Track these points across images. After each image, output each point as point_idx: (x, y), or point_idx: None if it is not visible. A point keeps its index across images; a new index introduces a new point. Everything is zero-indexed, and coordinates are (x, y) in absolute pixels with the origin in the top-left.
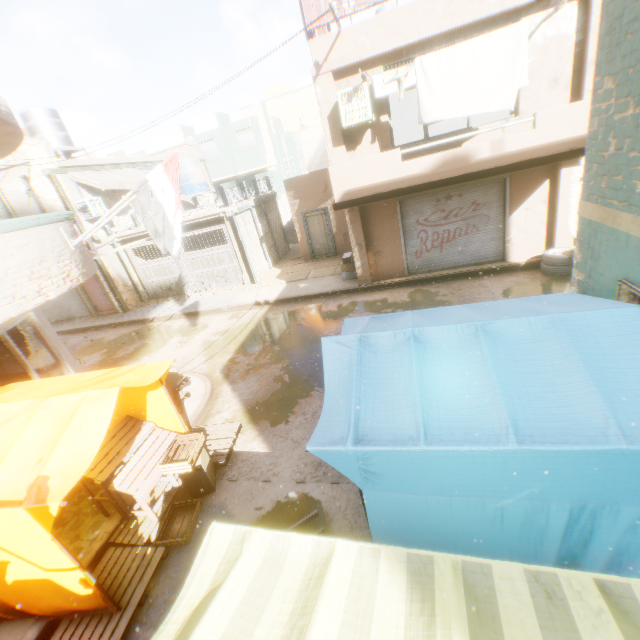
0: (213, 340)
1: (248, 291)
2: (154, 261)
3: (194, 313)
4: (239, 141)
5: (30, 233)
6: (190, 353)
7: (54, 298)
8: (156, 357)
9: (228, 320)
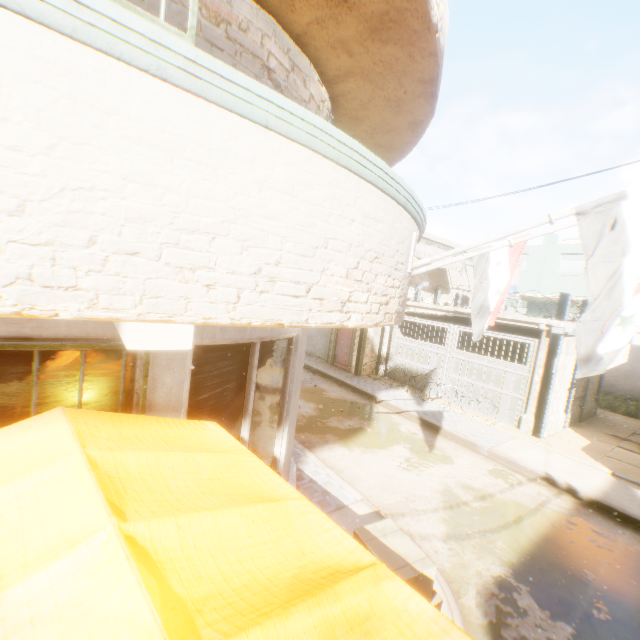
0: (461, 497)
1: (526, 444)
2: (414, 341)
3: (433, 426)
4: (559, 263)
5: (387, 207)
6: (419, 494)
7: (351, 325)
8: (370, 460)
9: (488, 474)
